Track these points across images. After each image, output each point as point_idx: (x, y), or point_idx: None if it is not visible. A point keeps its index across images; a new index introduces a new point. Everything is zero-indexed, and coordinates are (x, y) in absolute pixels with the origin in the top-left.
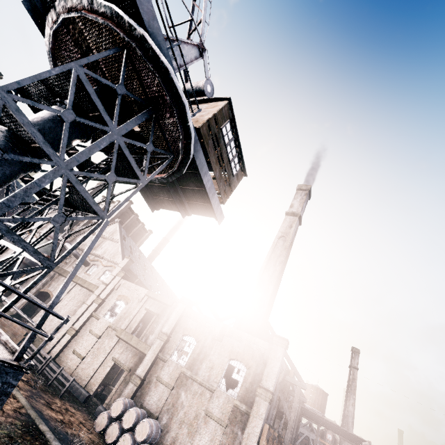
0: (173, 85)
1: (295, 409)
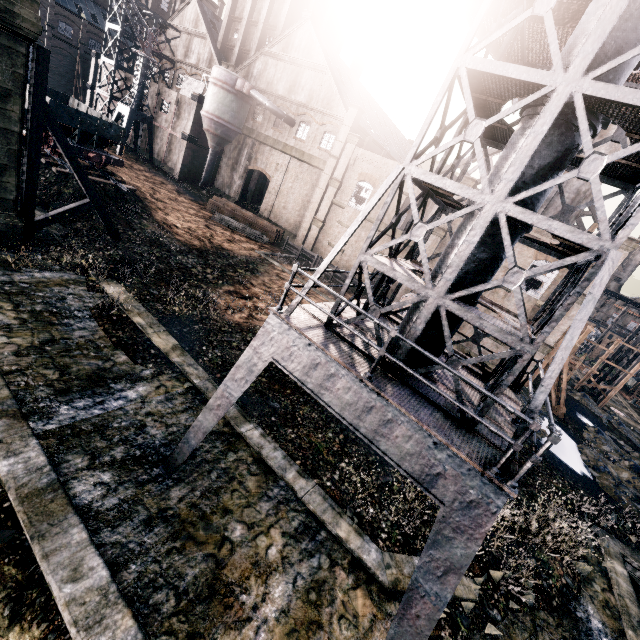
0: None
1: None
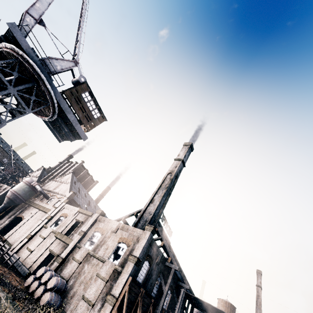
0: (37, 71)
1: (168, 284)
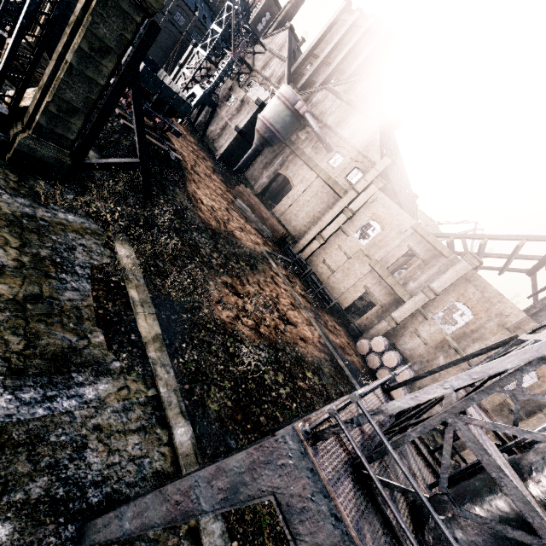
0: None
1: None
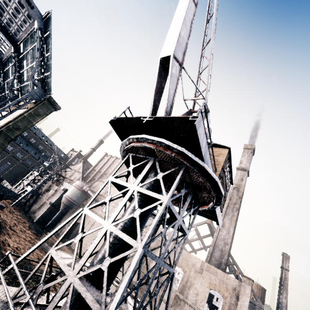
0: (217, 187)
1: None
